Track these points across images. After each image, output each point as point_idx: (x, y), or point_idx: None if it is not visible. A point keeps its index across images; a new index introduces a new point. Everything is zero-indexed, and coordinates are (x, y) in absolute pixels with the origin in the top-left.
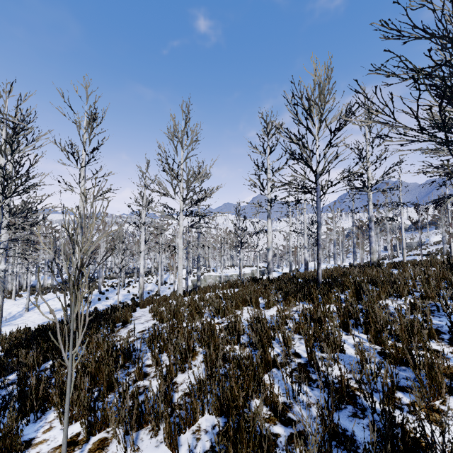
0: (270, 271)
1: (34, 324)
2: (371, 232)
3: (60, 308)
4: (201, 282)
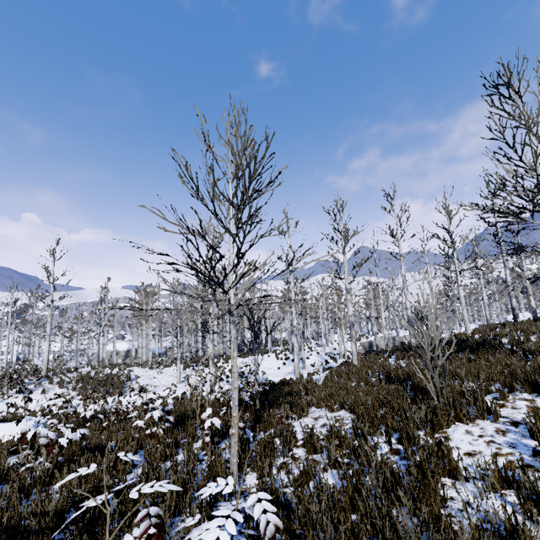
0: (516, 316)
1: (280, 375)
2: None
3: (278, 365)
4: (373, 345)
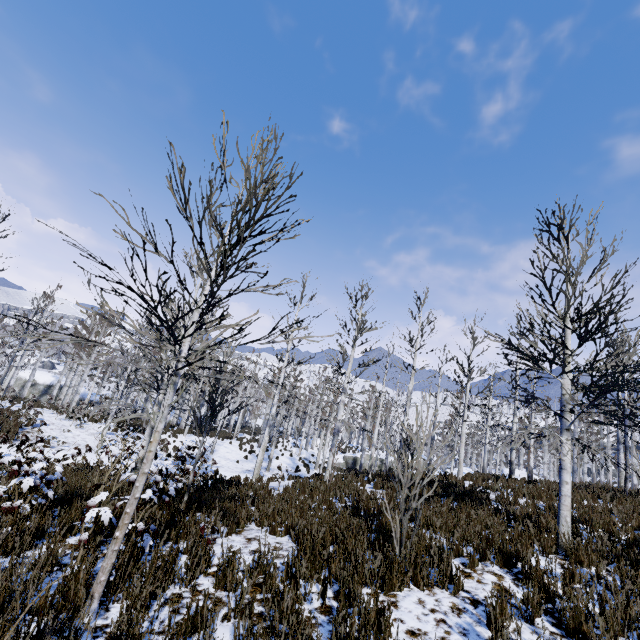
0: (513, 471)
1: (236, 471)
2: (620, 454)
3: (238, 458)
4: (357, 462)
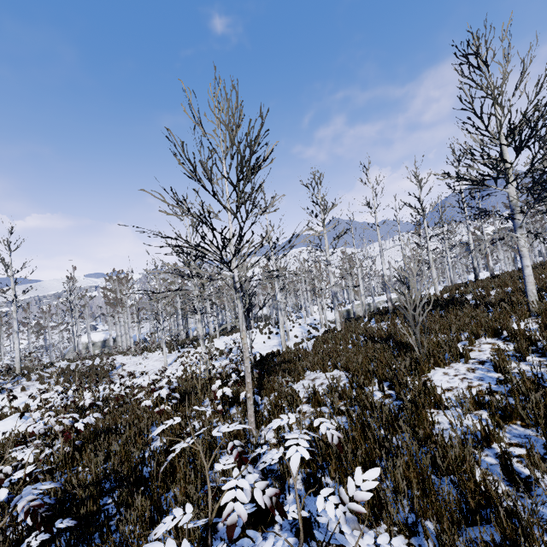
0: (477, 275)
1: (266, 349)
2: None
3: (263, 340)
4: (350, 312)
